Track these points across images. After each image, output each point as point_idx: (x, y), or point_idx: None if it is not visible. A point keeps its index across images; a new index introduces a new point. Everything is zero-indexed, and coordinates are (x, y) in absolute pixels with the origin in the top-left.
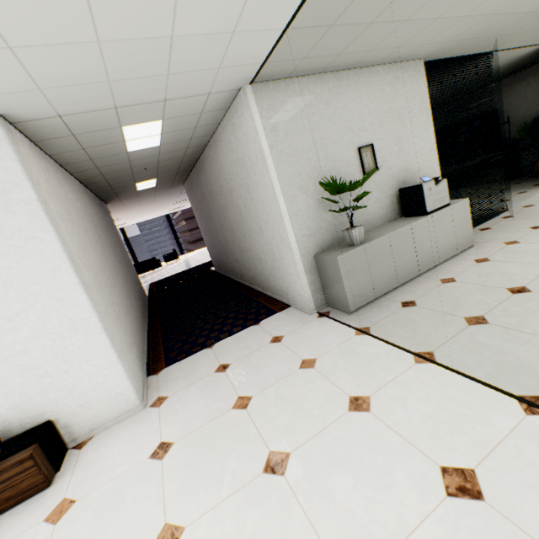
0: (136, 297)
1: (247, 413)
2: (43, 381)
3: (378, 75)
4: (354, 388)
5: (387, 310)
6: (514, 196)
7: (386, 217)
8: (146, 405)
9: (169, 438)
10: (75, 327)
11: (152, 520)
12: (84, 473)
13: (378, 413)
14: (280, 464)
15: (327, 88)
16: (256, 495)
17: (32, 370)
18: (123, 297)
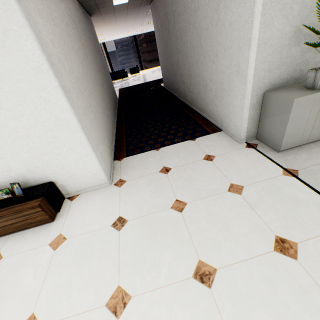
0: (110, 99)
1: (182, 217)
2: (43, 158)
3: None
4: (281, 229)
5: (318, 158)
6: None
7: None
8: (112, 183)
9: (125, 215)
10: (60, 124)
11: (110, 278)
12: (72, 220)
13: (306, 266)
14: (207, 276)
15: None
16: (186, 296)
17: (34, 149)
18: (100, 100)
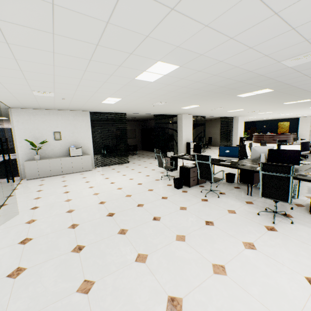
0: None
1: None
2: None
3: (68, 113)
4: None
5: (36, 180)
6: (144, 159)
7: (63, 154)
8: None
9: None
10: None
11: None
12: None
13: None
14: None
15: (44, 113)
16: None
17: None
18: None
